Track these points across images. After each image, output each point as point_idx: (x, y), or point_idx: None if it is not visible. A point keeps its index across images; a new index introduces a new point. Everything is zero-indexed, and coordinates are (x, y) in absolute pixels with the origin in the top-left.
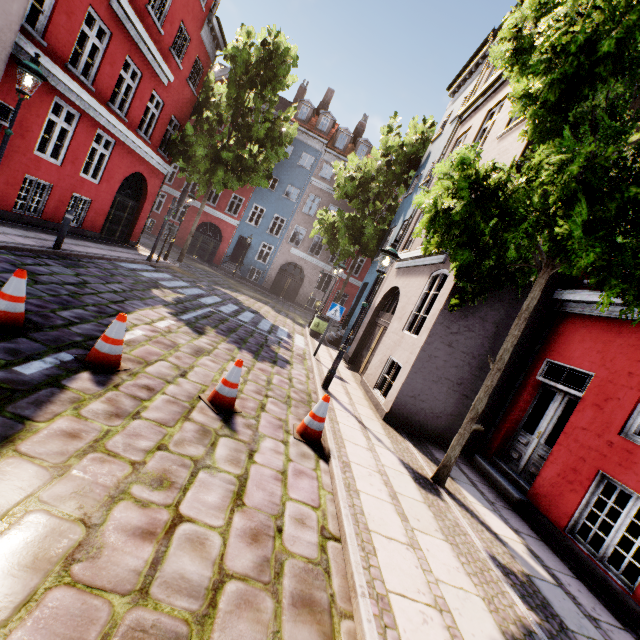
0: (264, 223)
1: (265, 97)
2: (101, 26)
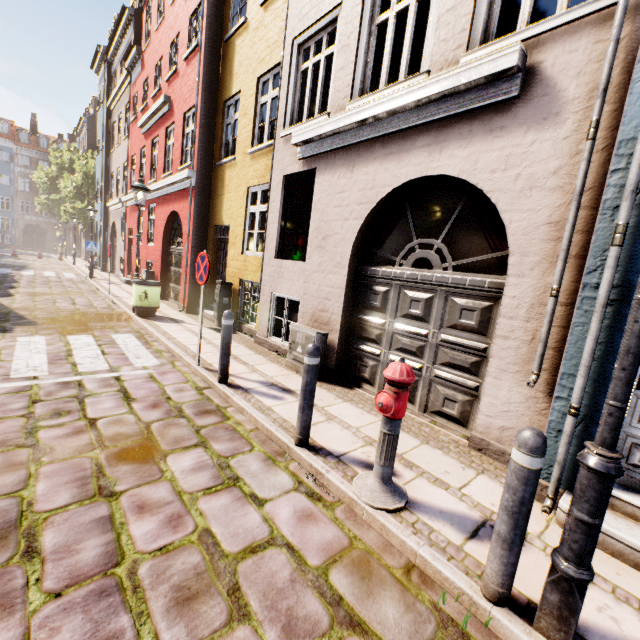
0: None
1: None
2: None
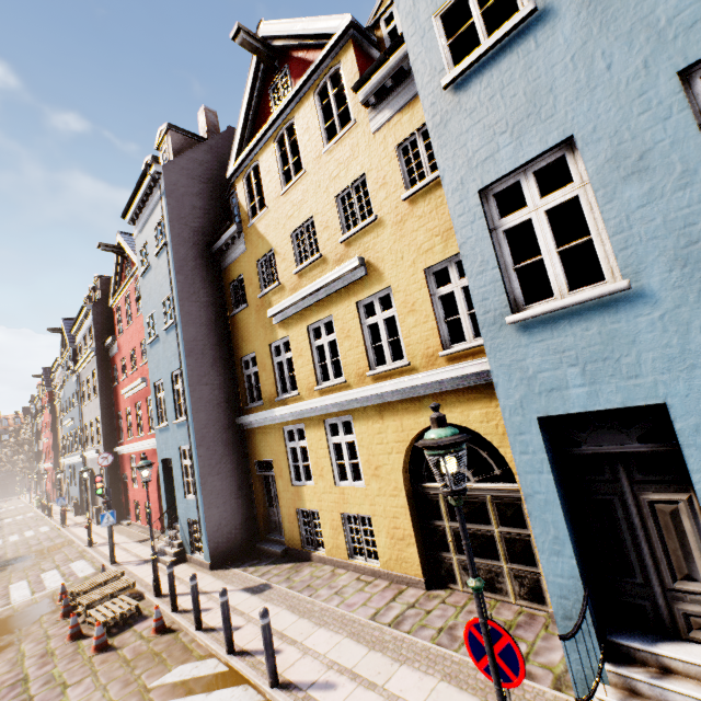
0: None
1: None
2: None
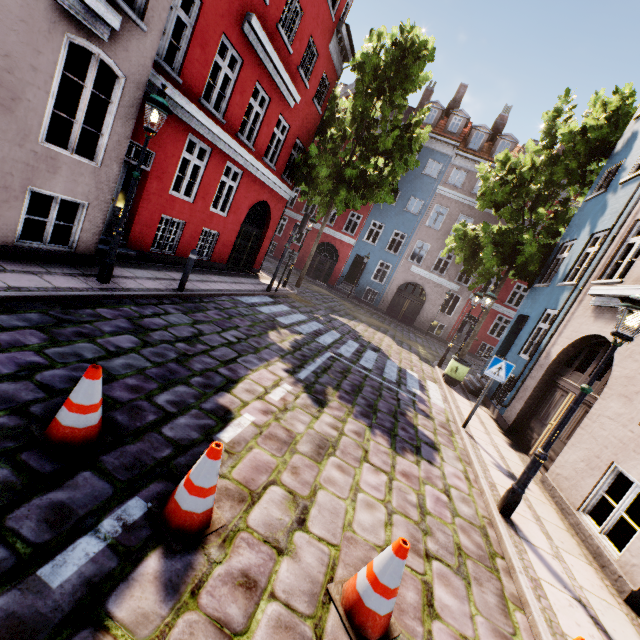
0: (382, 240)
1: (394, 102)
2: (233, 54)
